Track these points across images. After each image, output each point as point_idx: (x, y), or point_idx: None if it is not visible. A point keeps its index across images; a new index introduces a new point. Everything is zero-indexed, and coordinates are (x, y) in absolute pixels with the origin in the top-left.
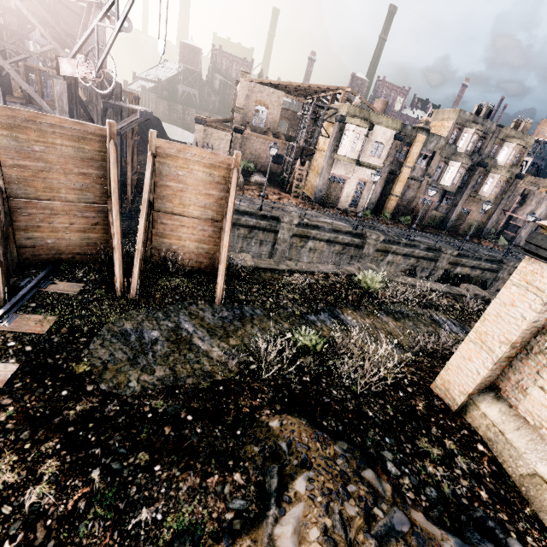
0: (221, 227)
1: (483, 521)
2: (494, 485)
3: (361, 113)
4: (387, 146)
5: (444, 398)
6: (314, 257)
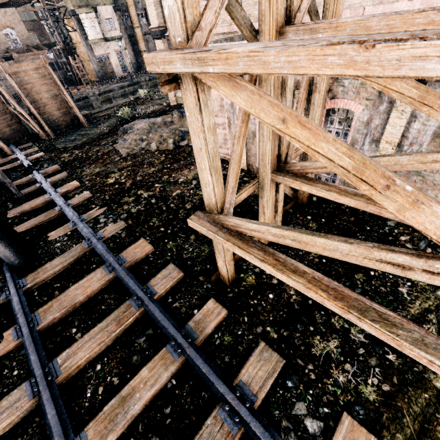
0: (63, 96)
1: None
2: None
3: (82, 2)
4: (115, 19)
5: (174, 104)
6: None
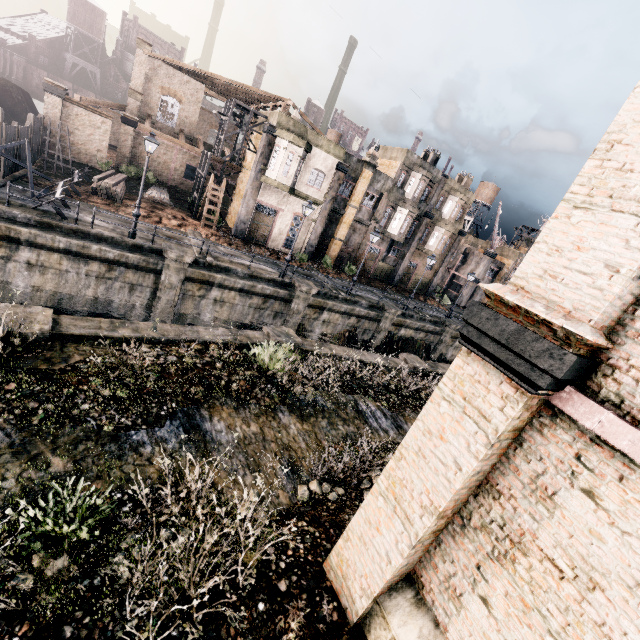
0: None
1: None
2: None
3: (296, 127)
4: (329, 177)
5: (341, 595)
6: (221, 312)
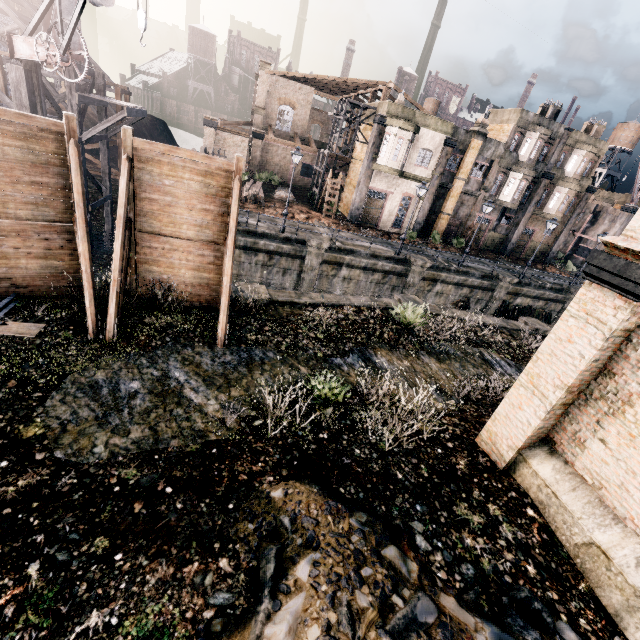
0: (223, 251)
1: (528, 603)
2: (544, 558)
3: (404, 113)
4: (436, 154)
5: (491, 454)
6: (348, 288)
